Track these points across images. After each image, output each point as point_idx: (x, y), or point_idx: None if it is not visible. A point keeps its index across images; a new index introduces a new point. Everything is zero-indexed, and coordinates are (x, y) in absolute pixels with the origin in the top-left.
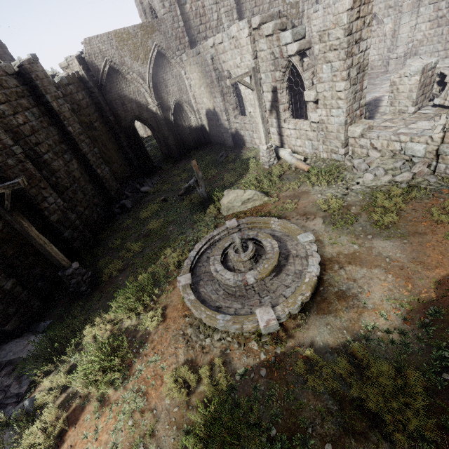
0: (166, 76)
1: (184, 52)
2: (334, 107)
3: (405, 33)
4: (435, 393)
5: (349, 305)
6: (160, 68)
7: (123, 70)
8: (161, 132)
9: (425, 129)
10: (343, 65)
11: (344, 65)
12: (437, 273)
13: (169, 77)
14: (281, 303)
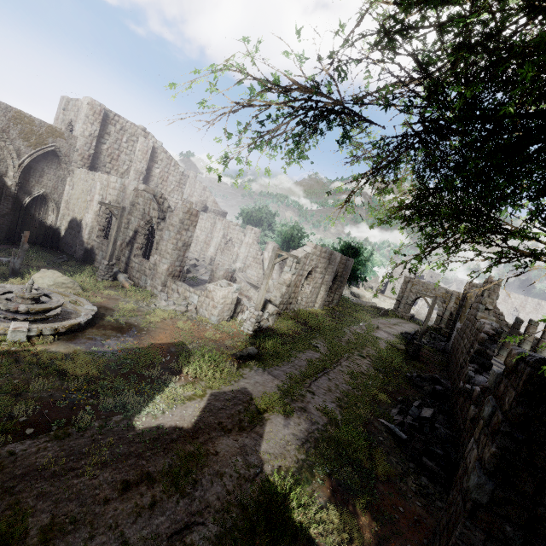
0: (48, 170)
1: (81, 167)
2: (165, 257)
3: (242, 257)
4: (108, 371)
5: (92, 342)
6: (46, 161)
7: (0, 135)
8: None
9: None
10: (175, 236)
11: (175, 236)
12: (156, 341)
13: (51, 172)
14: (40, 324)
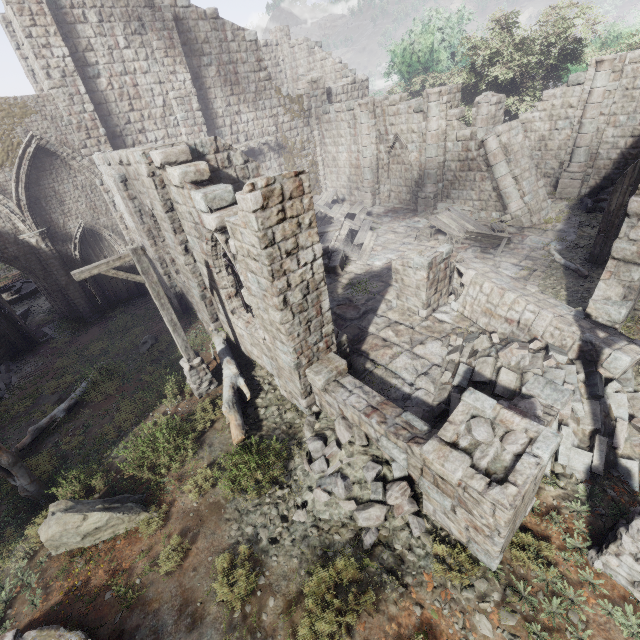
0: (61, 185)
1: (97, 150)
2: (277, 338)
3: (432, 169)
4: None
5: None
6: (46, 173)
7: None
8: (51, 278)
9: (433, 364)
10: (271, 288)
11: (272, 288)
12: None
13: (68, 188)
14: None
